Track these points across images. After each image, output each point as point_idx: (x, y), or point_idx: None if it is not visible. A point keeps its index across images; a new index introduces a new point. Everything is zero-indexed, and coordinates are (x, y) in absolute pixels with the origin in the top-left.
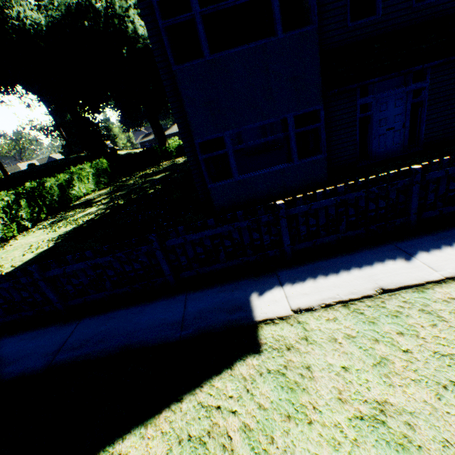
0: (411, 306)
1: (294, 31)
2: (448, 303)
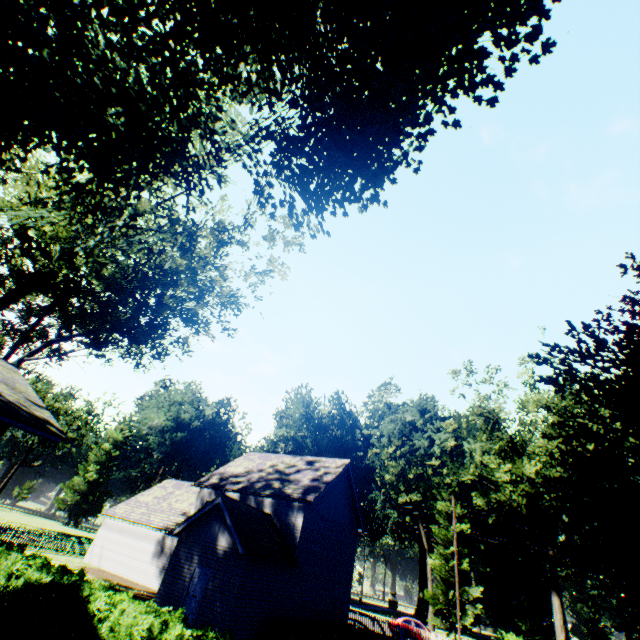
0: None
1: None
2: None
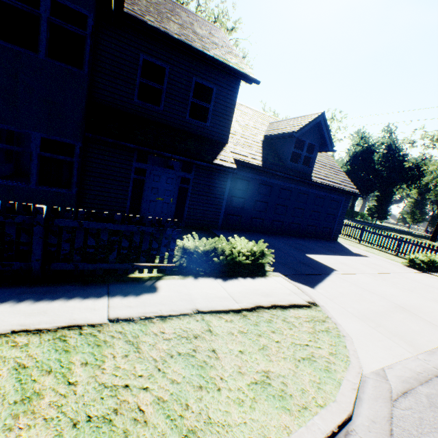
0: None
1: (60, 63)
2: None
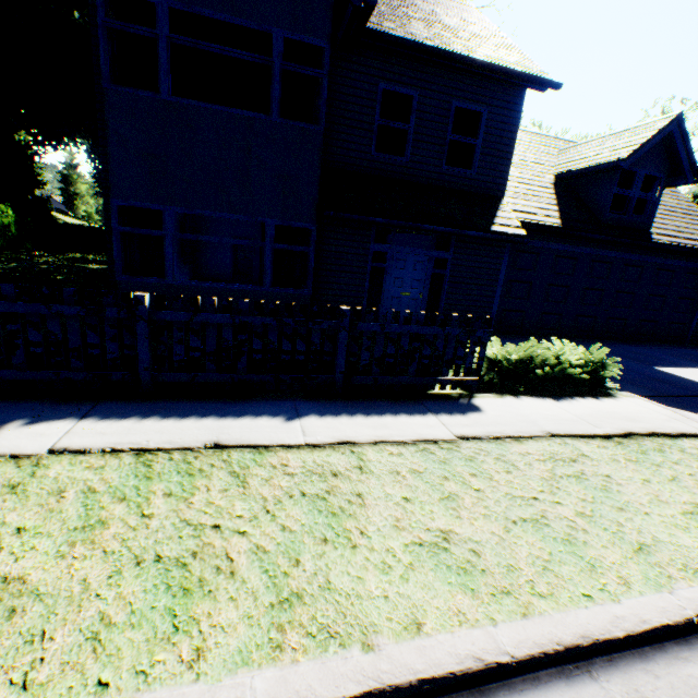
0: (226, 467)
1: (294, 122)
2: (273, 469)
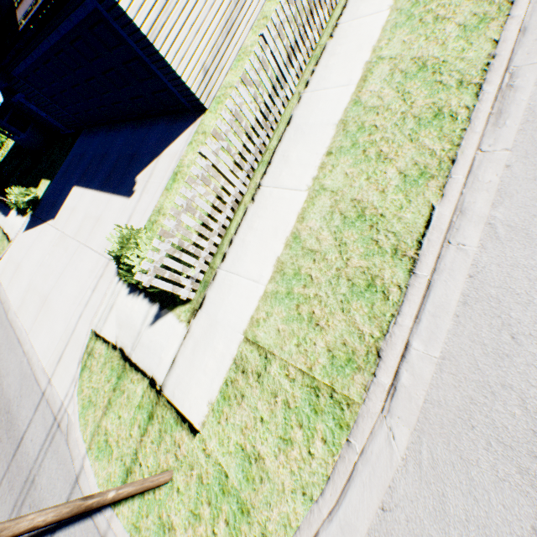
0: None
1: None
2: None
